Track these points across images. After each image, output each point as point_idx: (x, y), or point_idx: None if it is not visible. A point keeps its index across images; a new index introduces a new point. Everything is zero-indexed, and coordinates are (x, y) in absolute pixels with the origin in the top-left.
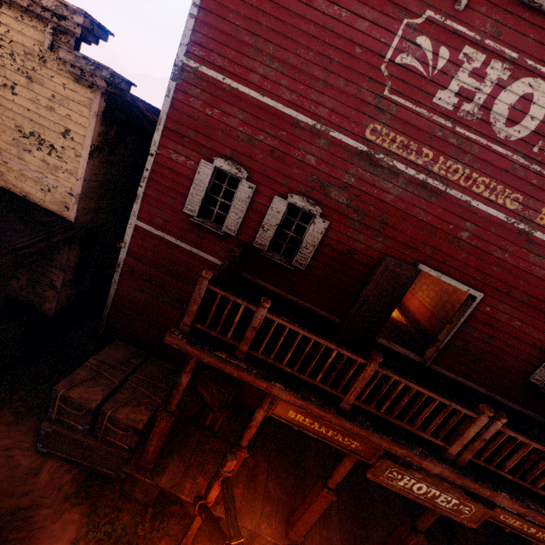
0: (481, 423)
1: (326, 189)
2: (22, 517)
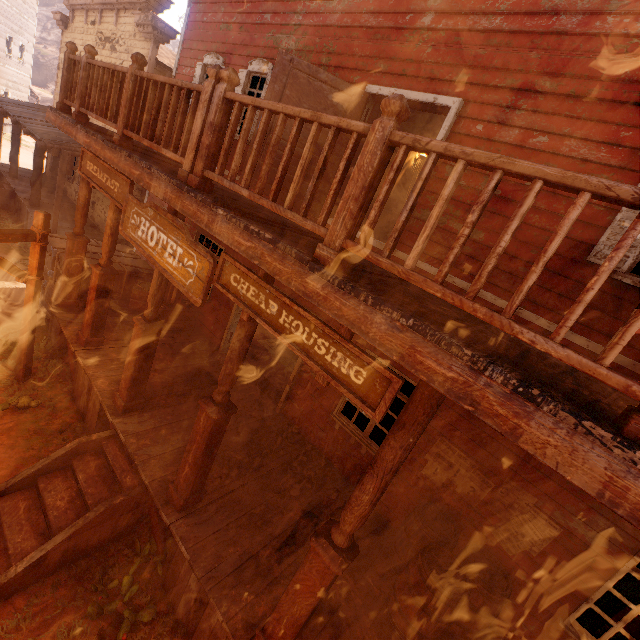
0: (205, 95)
1: (278, 41)
2: None
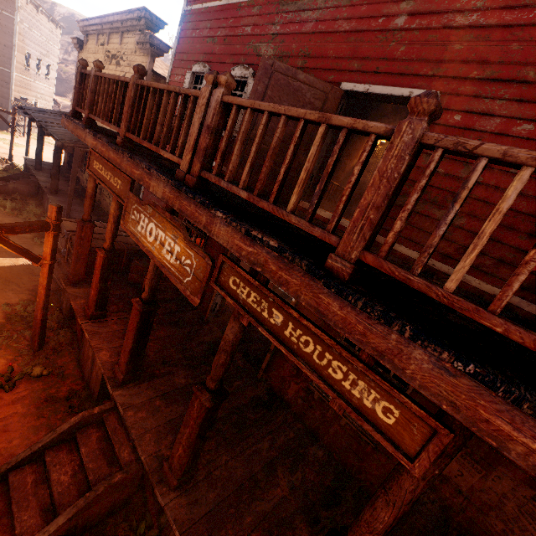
0: (203, 100)
1: (258, 49)
2: (5, 283)
